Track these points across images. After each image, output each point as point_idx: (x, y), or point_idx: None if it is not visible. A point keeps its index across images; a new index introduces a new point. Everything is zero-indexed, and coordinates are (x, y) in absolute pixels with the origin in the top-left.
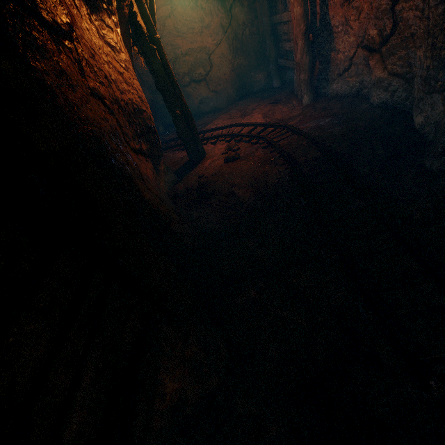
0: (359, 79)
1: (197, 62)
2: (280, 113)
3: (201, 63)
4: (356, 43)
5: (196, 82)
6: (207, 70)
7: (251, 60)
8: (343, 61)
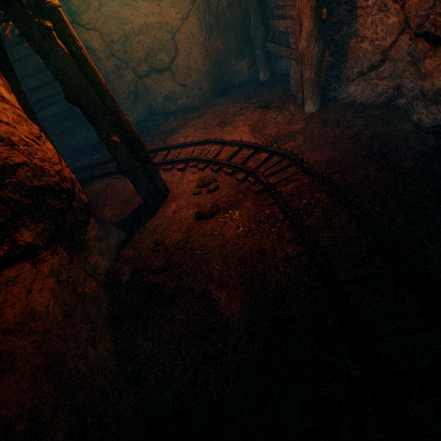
0: (394, 83)
1: (156, 43)
2: (274, 125)
3: (163, 46)
4: (399, 26)
5: (157, 71)
6: (171, 56)
7: (230, 43)
8: (370, 54)
